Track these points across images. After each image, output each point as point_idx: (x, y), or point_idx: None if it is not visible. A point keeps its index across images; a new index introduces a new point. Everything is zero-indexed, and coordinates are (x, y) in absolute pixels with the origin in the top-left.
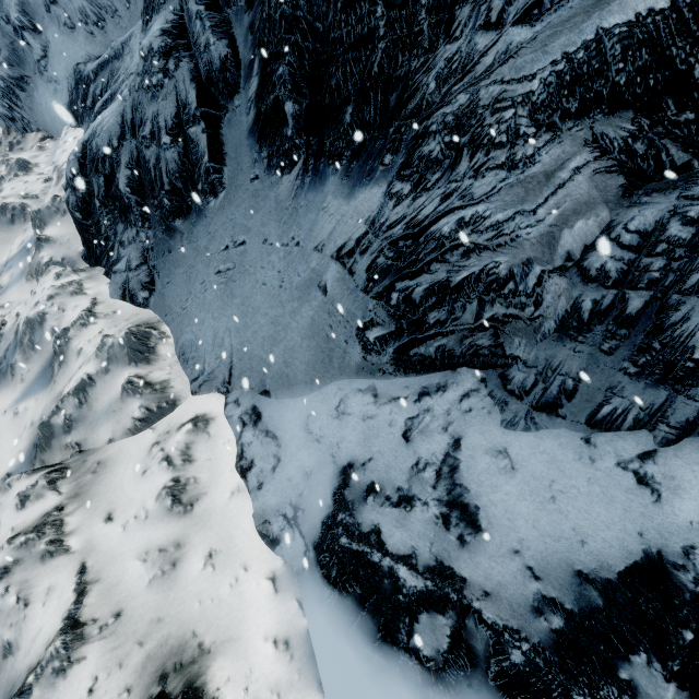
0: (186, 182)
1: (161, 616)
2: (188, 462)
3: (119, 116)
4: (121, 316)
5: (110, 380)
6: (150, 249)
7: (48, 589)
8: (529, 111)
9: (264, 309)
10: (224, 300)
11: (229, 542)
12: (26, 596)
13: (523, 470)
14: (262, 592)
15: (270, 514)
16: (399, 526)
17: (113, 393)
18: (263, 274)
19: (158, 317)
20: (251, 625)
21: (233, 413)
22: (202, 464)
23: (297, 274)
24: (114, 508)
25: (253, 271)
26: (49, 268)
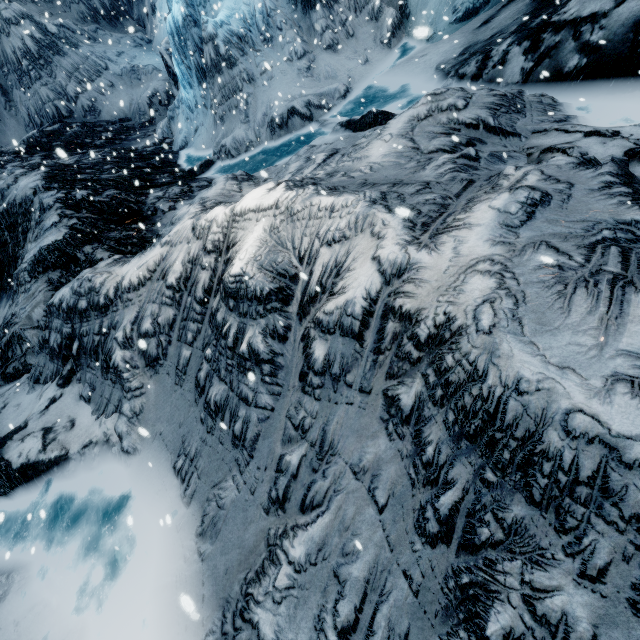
0: None
1: None
2: None
3: None
4: None
5: None
6: None
7: None
8: (28, 273)
9: None
10: None
11: None
12: None
13: (21, 408)
14: None
15: None
16: None
17: None
18: None
19: None
20: None
21: None
22: None
23: None
24: None
25: None
26: None
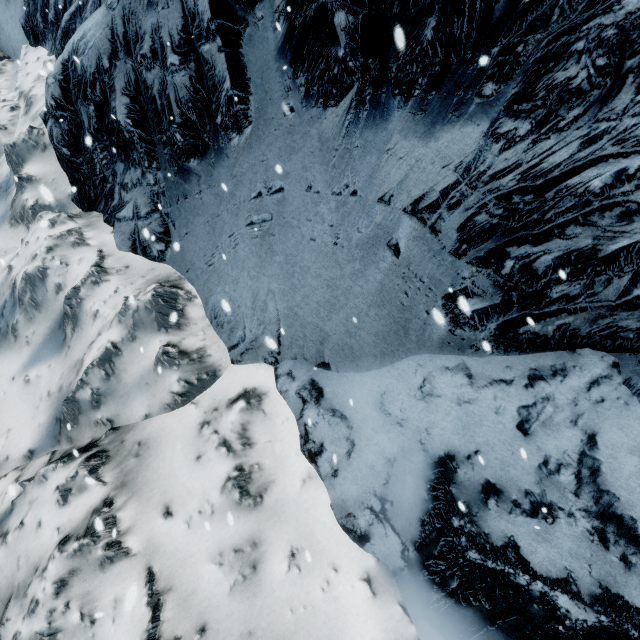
0: (201, 114)
1: (251, 629)
2: (248, 446)
3: (107, 28)
4: (135, 271)
5: (138, 349)
6: (160, 194)
7: (114, 601)
8: None
9: (316, 270)
10: (261, 257)
11: (310, 538)
12: (91, 612)
13: None
14: (359, 596)
15: (353, 507)
16: (541, 541)
17: (143, 363)
18: (310, 228)
19: (178, 273)
20: (354, 635)
21: (288, 387)
22: (263, 447)
23: (356, 230)
24: (170, 499)
25: (297, 224)
26: (40, 213)
